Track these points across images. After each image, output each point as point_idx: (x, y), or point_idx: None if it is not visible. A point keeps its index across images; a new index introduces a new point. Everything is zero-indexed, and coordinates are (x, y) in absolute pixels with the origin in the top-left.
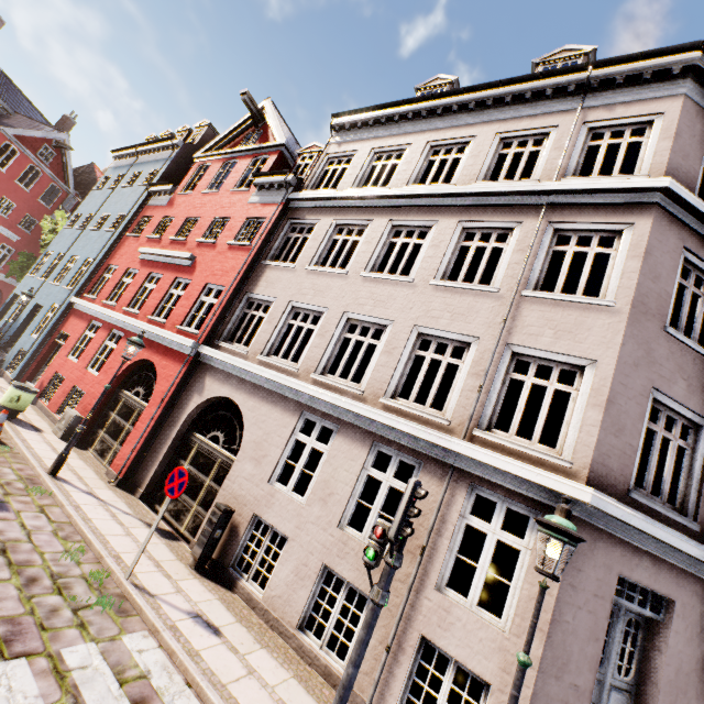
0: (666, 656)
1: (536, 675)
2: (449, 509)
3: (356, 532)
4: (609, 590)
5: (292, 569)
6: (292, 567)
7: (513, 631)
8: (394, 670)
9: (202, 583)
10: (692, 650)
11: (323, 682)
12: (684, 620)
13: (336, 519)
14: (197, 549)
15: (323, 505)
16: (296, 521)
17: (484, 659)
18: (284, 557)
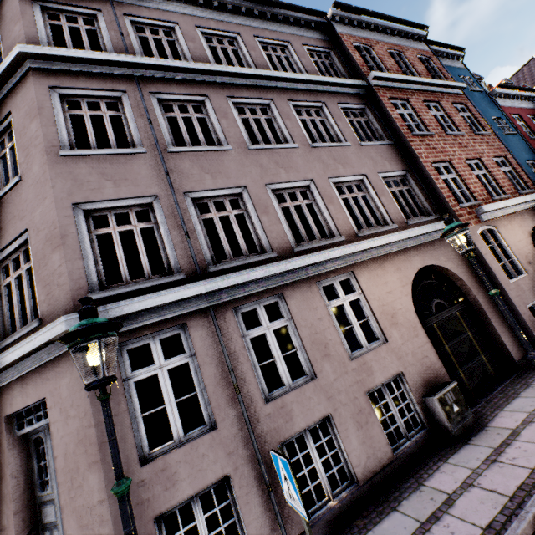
0: (53, 450)
1: None
2: None
3: None
4: (3, 434)
5: None
6: None
7: None
8: None
9: None
10: (72, 426)
11: None
12: (57, 406)
13: None
14: None
15: None
16: None
17: None
18: None
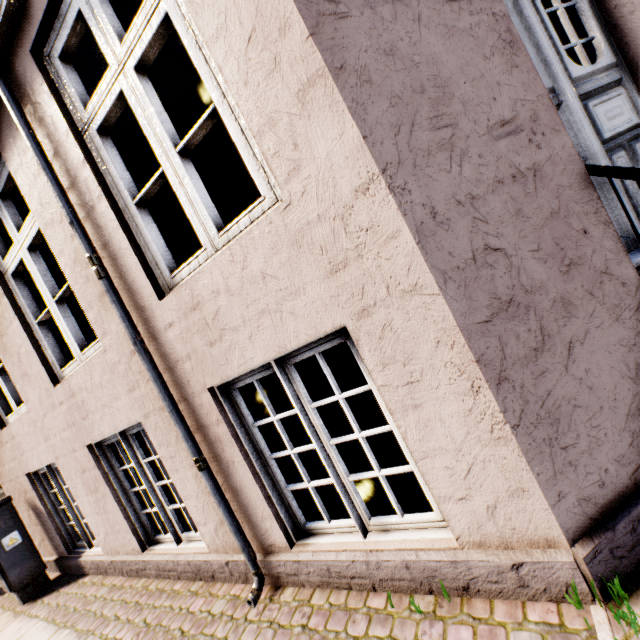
0: None
1: (388, 188)
2: (61, 151)
3: (71, 364)
4: None
5: (84, 491)
6: (82, 489)
7: (283, 176)
8: (235, 482)
9: (27, 615)
10: None
11: (201, 586)
12: None
13: (45, 380)
14: (2, 583)
15: (29, 381)
16: (40, 436)
17: (295, 300)
18: (71, 487)
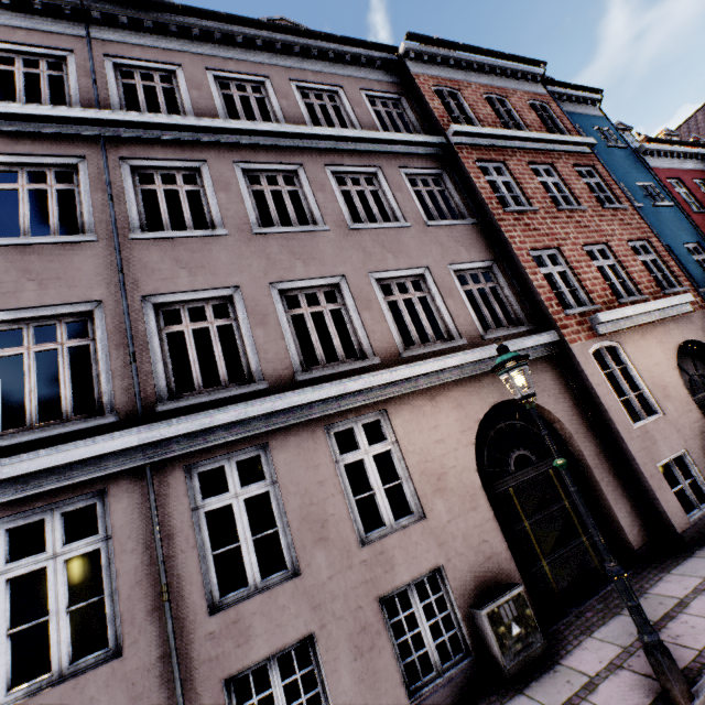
0: None
1: None
2: None
3: None
4: None
5: None
6: None
7: None
8: None
9: None
10: None
11: None
12: None
13: None
14: None
15: None
16: None
17: None
18: None
